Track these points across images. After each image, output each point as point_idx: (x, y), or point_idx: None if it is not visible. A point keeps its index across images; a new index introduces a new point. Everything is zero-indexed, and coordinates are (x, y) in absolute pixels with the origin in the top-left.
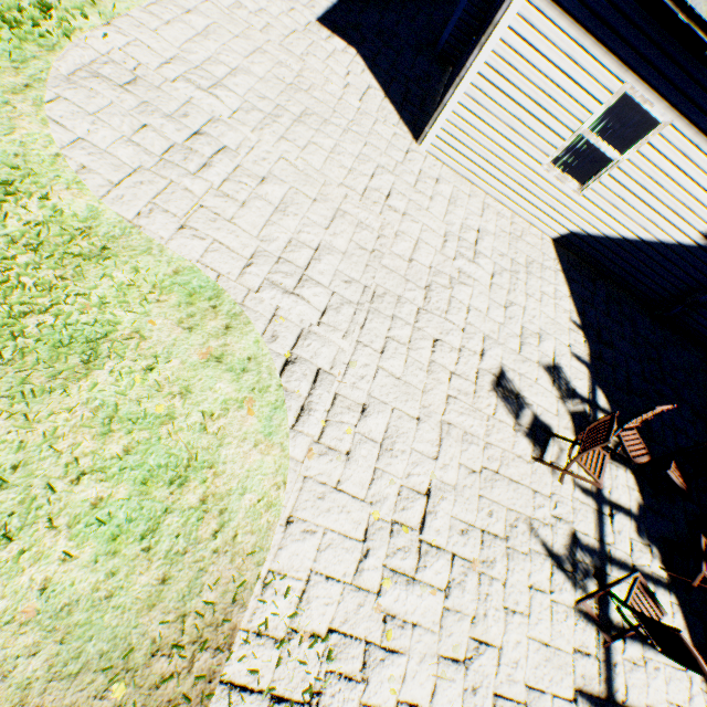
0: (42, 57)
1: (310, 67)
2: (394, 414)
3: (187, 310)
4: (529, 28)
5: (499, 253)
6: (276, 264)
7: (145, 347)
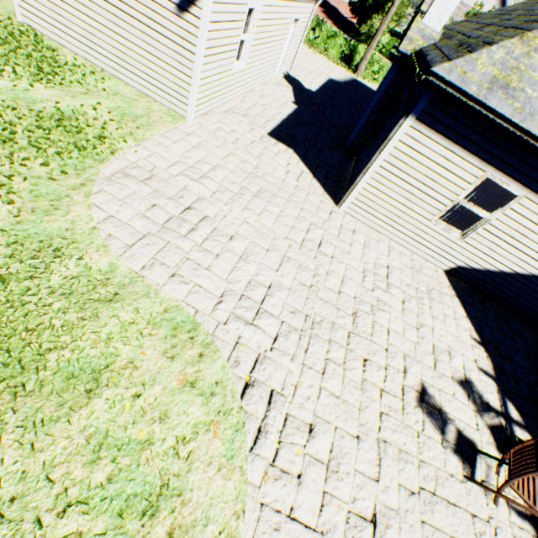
0: (95, 166)
1: (264, 162)
2: (337, 433)
3: (171, 341)
4: (413, 141)
5: (406, 283)
6: (239, 300)
7: (136, 375)
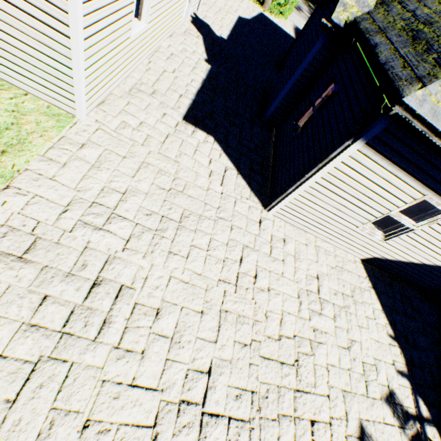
0: None
1: (183, 166)
2: None
3: None
4: (357, 163)
5: (334, 292)
6: (178, 414)
7: None
